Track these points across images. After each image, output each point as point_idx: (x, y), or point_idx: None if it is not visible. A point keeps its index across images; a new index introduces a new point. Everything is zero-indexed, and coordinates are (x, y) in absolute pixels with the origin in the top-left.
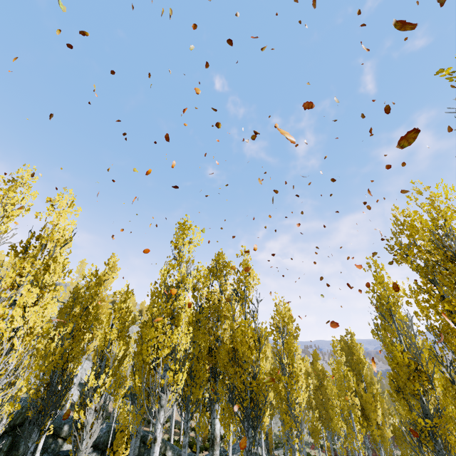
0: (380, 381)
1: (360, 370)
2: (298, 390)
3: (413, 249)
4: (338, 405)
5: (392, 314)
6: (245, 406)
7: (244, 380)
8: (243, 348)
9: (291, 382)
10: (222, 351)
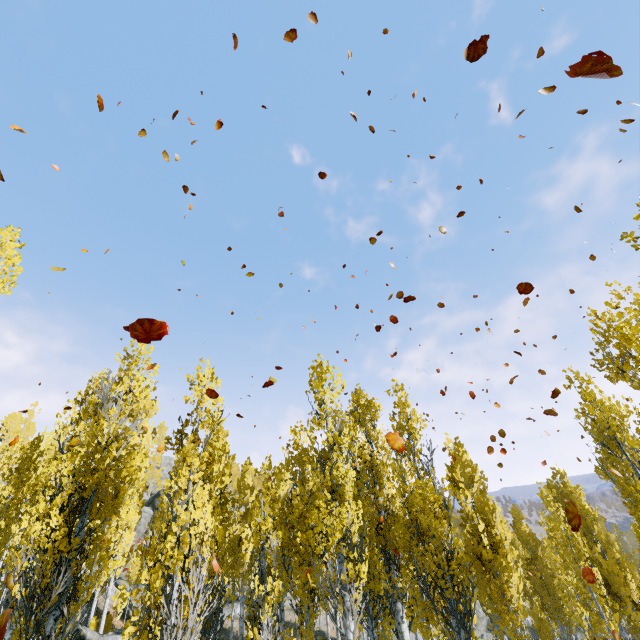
0: (620, 539)
1: (589, 525)
2: (511, 567)
3: (628, 361)
4: (568, 582)
5: (618, 443)
6: (448, 598)
7: (437, 561)
8: (427, 518)
9: (496, 556)
10: (396, 526)
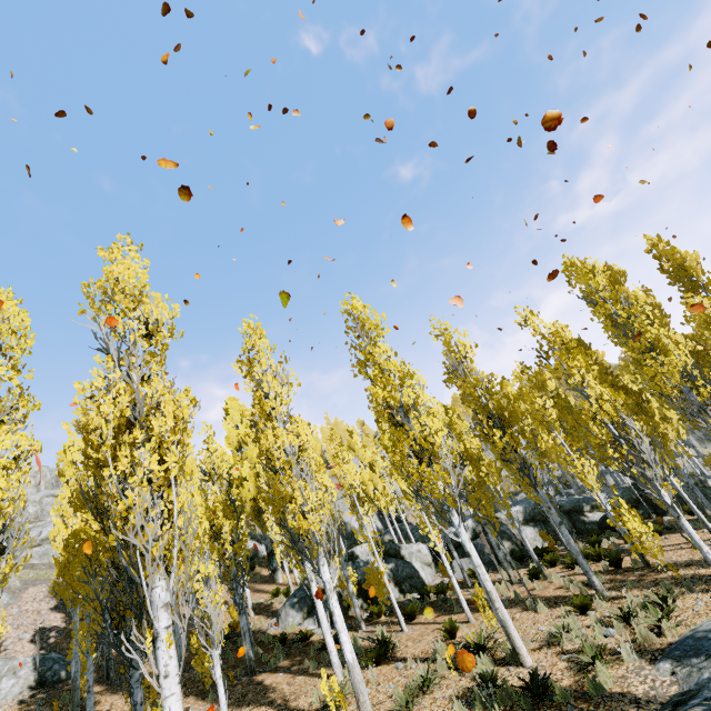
0: None
1: None
2: None
3: None
4: None
5: None
6: None
7: None
8: None
9: None
10: None
